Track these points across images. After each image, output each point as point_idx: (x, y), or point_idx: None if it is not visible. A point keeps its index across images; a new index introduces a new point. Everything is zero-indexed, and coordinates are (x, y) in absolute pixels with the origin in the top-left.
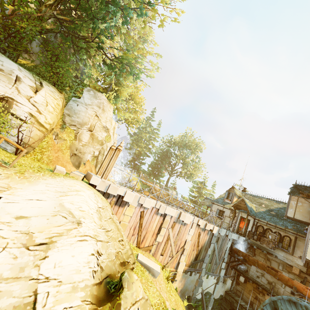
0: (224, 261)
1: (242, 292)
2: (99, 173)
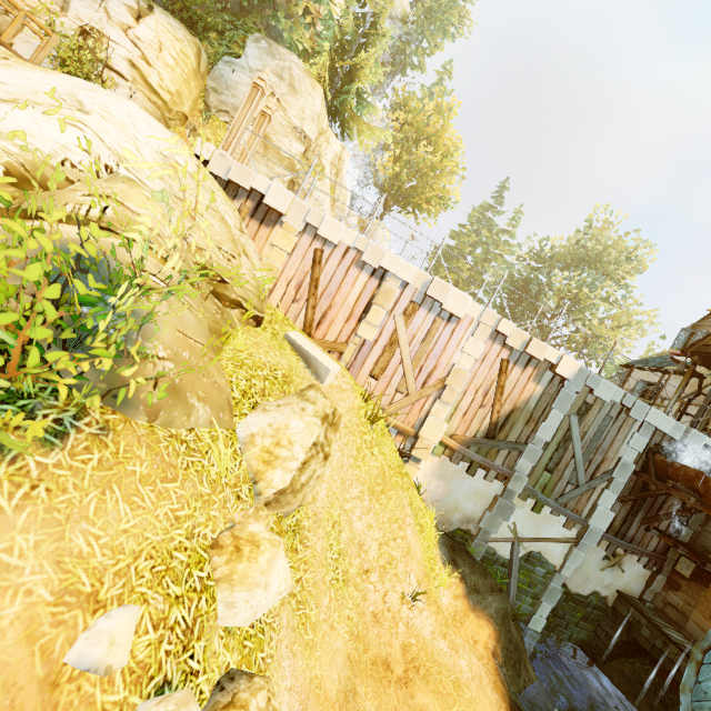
0: (613, 488)
1: (685, 611)
2: None
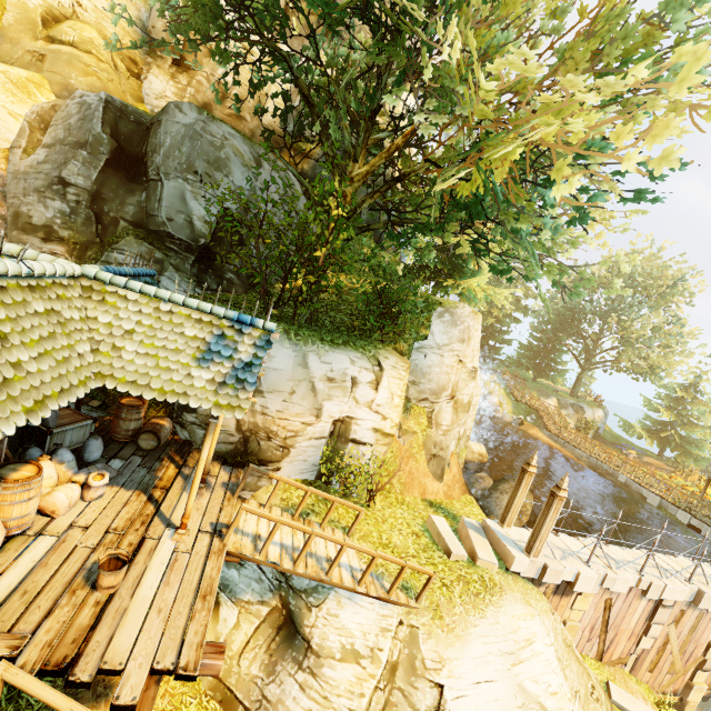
0: None
1: None
2: (507, 523)
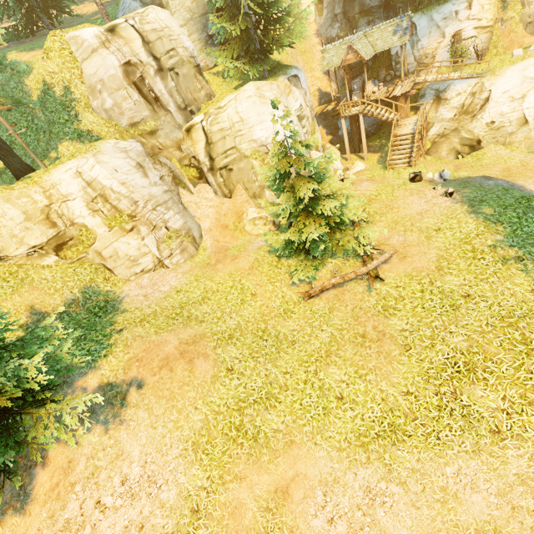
0: None
1: None
2: None
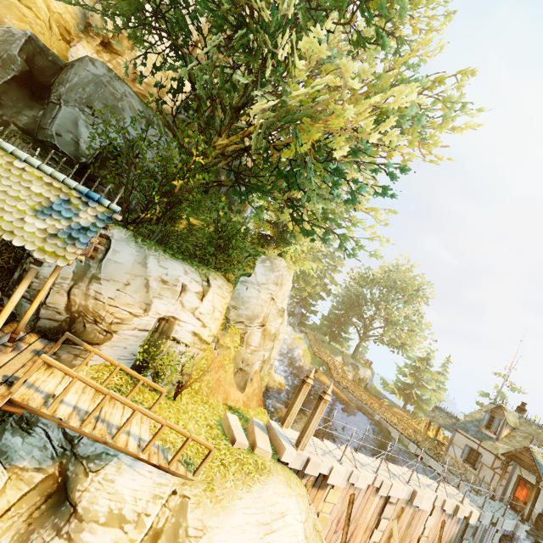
0: None
1: None
2: (286, 424)
